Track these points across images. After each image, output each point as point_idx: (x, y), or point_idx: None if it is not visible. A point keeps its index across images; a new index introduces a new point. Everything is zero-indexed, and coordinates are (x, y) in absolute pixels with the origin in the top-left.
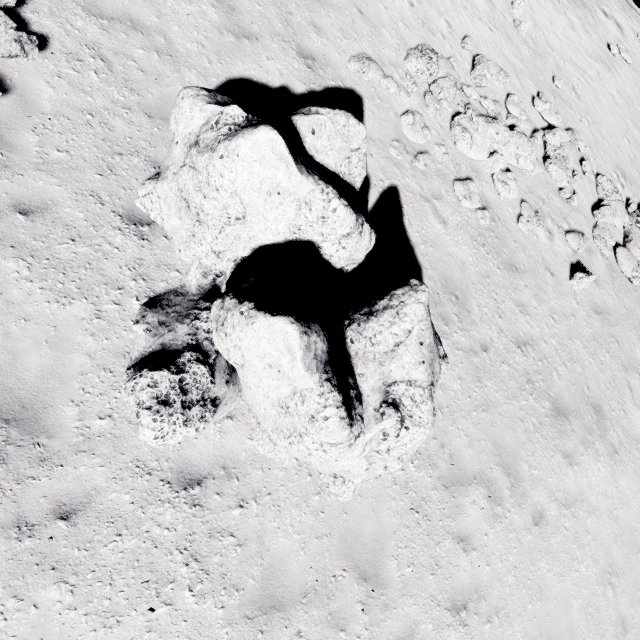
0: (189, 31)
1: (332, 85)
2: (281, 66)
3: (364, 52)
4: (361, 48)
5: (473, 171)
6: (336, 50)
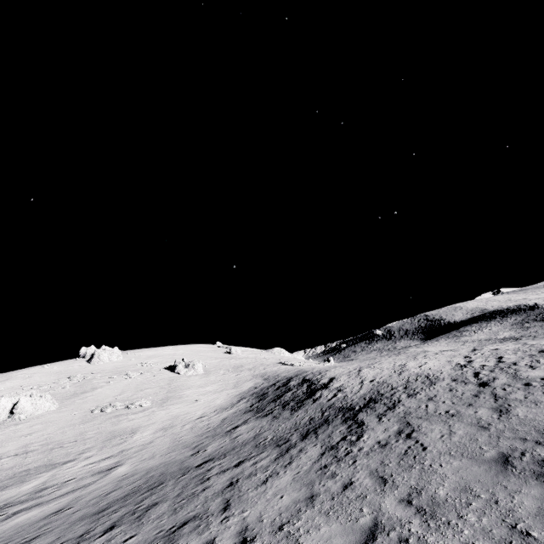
0: None
1: None
2: None
3: None
4: None
5: None
6: None
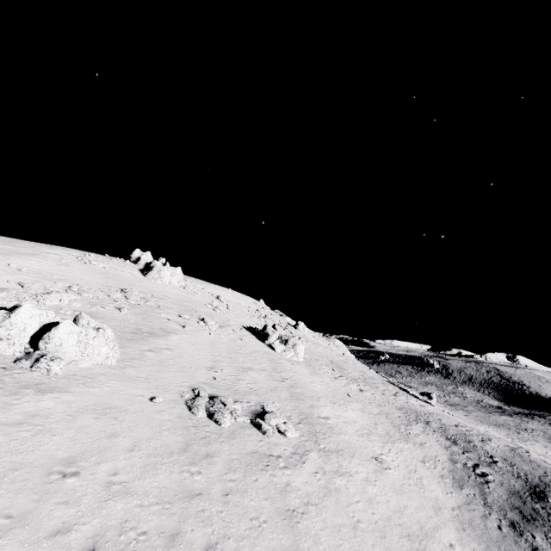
0: None
1: None
2: None
3: None
4: None
5: (60, 307)
6: None
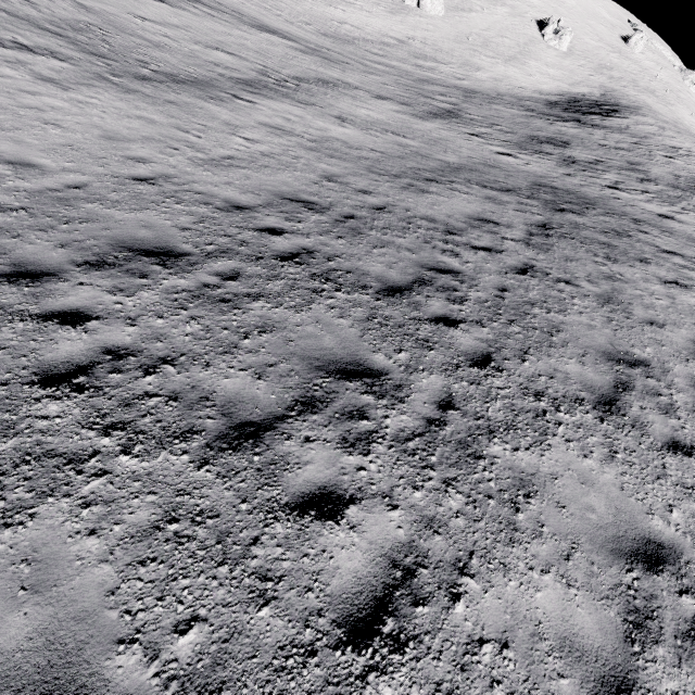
0: None
1: None
2: None
3: None
4: None
5: None
6: None
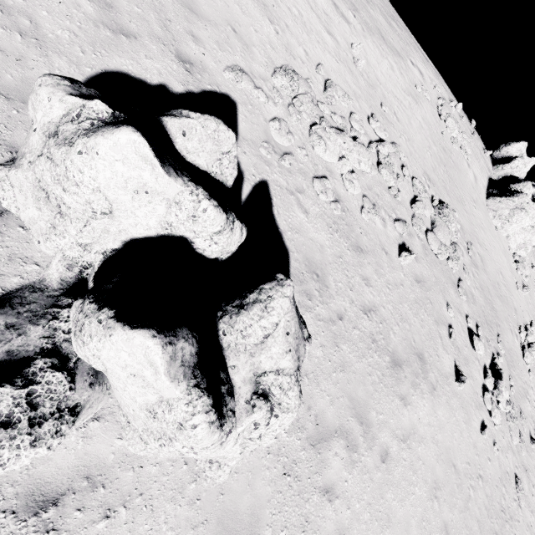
0: (60, 18)
1: (209, 89)
2: (160, 66)
3: (238, 64)
4: (235, 61)
5: (327, 171)
6: (213, 59)
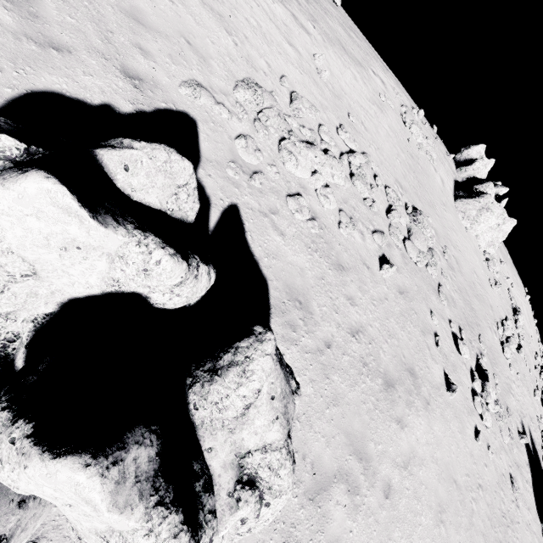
0: None
1: (163, 107)
2: (102, 83)
3: (195, 79)
4: (191, 75)
5: (301, 187)
6: (165, 74)
